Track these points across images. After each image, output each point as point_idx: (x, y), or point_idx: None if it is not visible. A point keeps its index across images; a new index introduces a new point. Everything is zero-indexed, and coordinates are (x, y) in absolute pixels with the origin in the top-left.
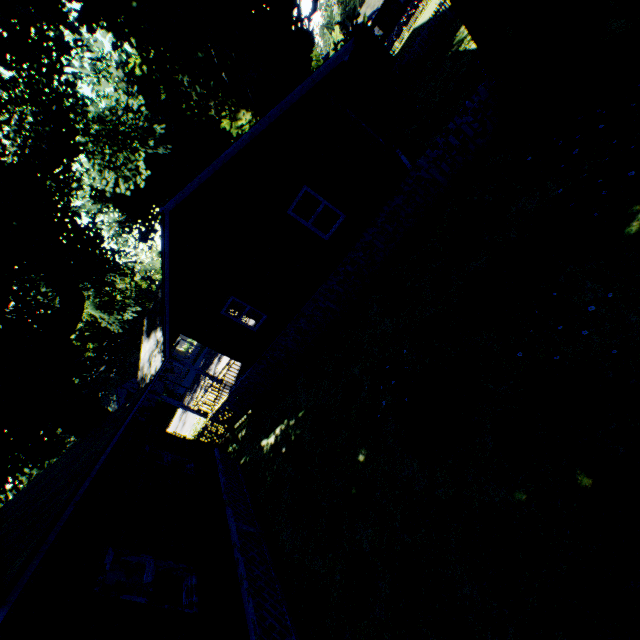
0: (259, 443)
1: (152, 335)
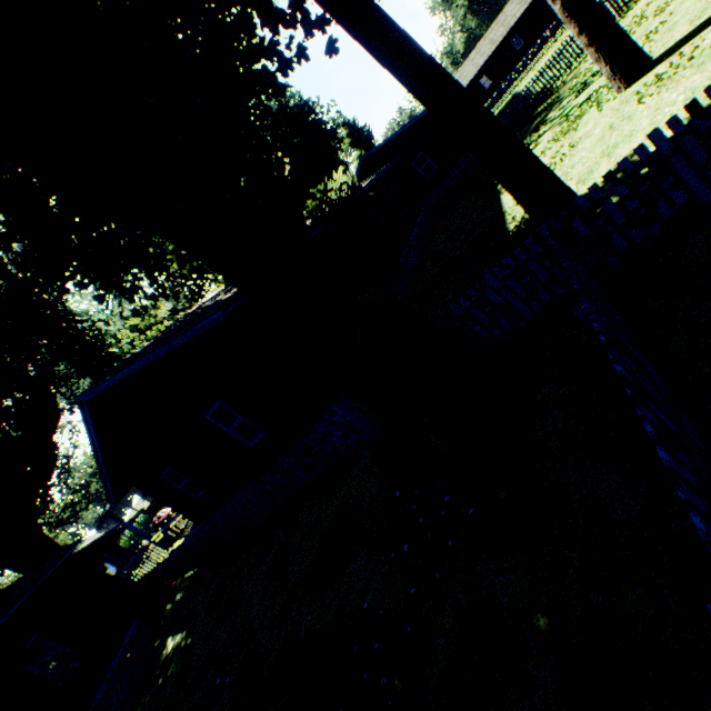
0: (169, 635)
1: None
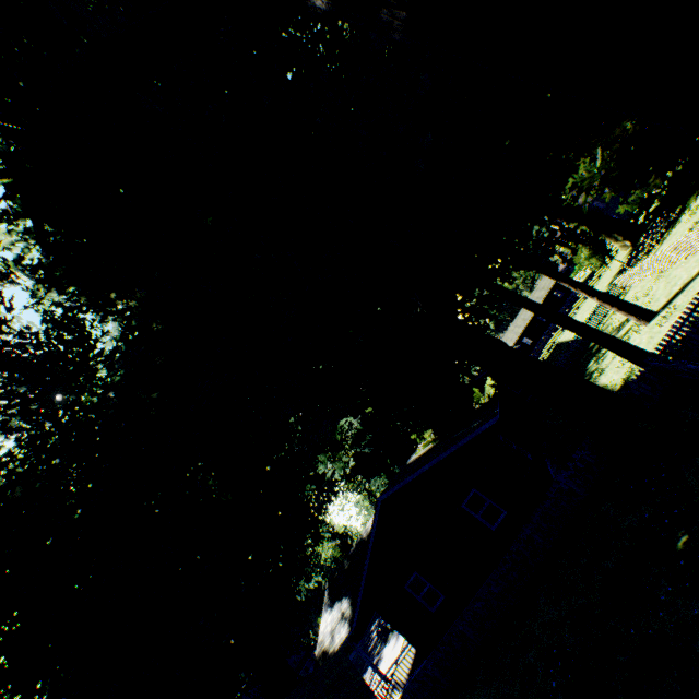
0: None
1: (335, 605)
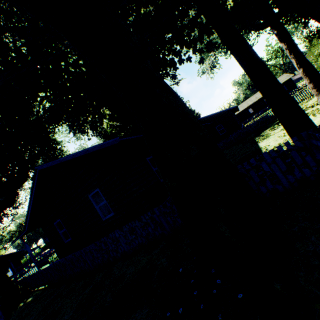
0: None
1: None
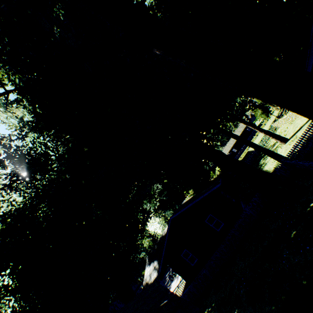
0: None
1: (151, 264)
